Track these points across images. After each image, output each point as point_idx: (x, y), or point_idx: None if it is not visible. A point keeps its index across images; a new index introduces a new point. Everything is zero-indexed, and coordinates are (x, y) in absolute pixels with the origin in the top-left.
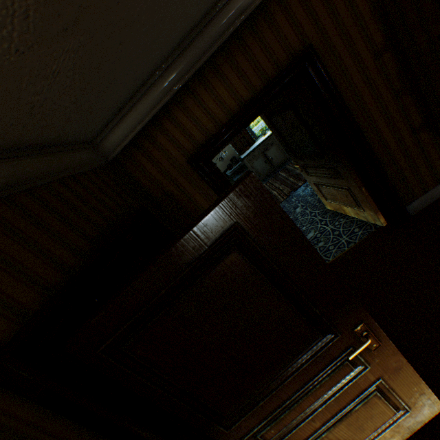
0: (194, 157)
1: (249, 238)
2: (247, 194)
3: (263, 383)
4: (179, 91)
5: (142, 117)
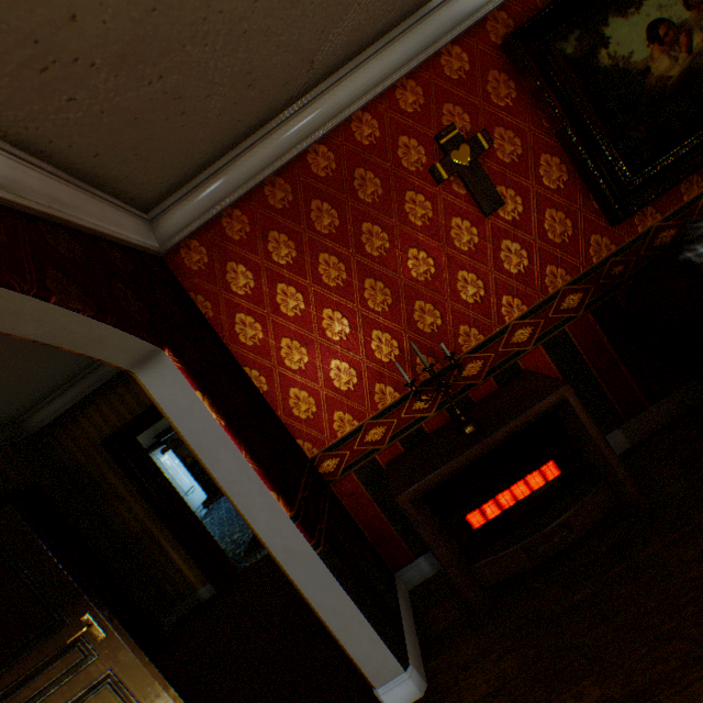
0: (108, 439)
1: (3, 541)
2: (6, 514)
3: (5, 654)
4: (104, 385)
5: (66, 403)
